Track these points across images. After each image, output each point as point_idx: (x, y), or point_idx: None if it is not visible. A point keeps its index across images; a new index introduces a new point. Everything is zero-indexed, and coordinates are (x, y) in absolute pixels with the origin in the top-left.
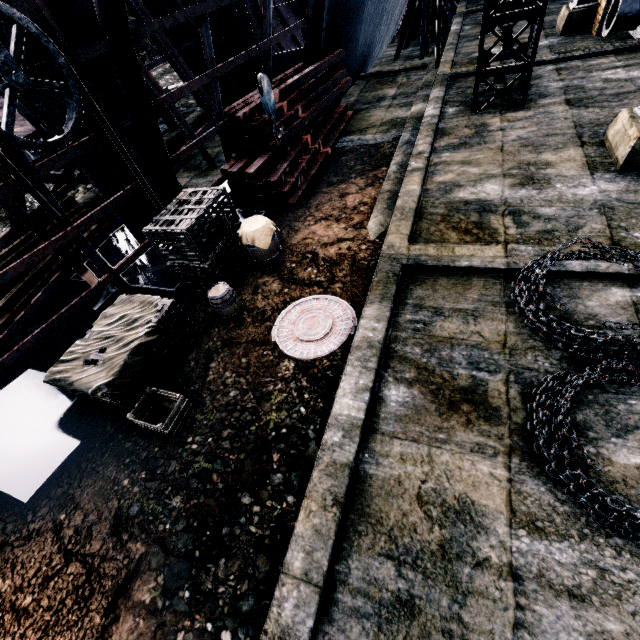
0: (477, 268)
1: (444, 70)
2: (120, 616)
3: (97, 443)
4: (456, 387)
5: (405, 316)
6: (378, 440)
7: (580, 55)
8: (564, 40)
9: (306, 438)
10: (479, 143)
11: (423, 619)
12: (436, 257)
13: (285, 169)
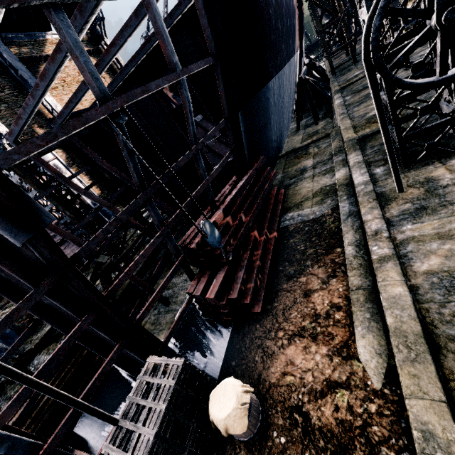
0: None
1: (349, 136)
2: None
3: None
4: None
5: None
6: None
7: None
8: None
9: None
10: (442, 205)
11: None
12: None
13: (242, 278)
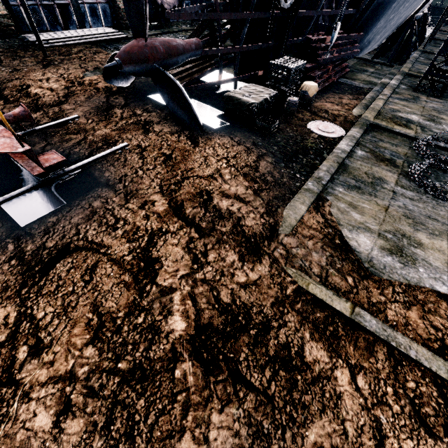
0: (402, 134)
1: (404, 70)
2: (261, 160)
3: (237, 126)
4: (384, 157)
5: (367, 137)
6: (352, 159)
7: None
8: None
9: (323, 152)
10: (413, 102)
11: (363, 191)
12: (386, 125)
13: (319, 74)
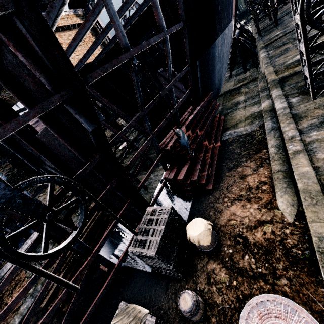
0: None
1: (272, 78)
2: None
3: None
4: None
5: None
6: None
7: None
8: None
9: None
10: None
11: None
12: None
13: (199, 168)
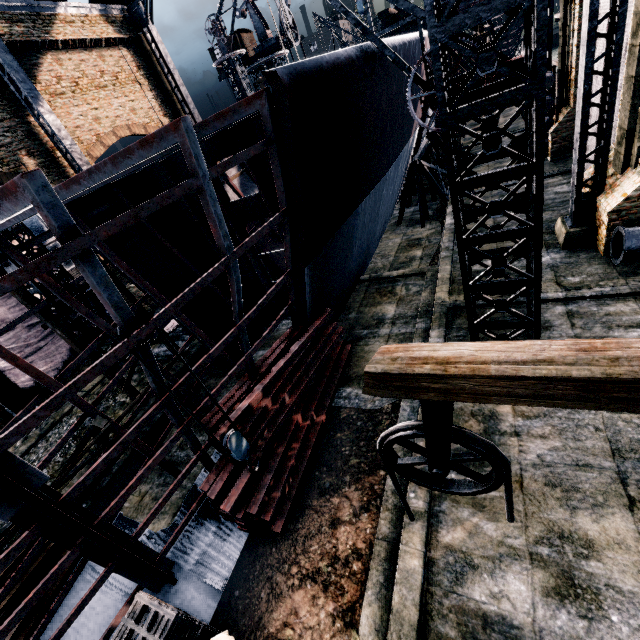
0: None
1: (441, 296)
2: None
3: None
4: None
5: None
6: None
7: (592, 295)
8: (568, 258)
9: None
10: None
11: None
12: None
13: (268, 485)
